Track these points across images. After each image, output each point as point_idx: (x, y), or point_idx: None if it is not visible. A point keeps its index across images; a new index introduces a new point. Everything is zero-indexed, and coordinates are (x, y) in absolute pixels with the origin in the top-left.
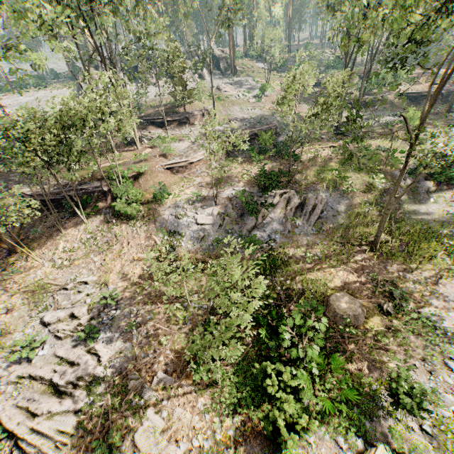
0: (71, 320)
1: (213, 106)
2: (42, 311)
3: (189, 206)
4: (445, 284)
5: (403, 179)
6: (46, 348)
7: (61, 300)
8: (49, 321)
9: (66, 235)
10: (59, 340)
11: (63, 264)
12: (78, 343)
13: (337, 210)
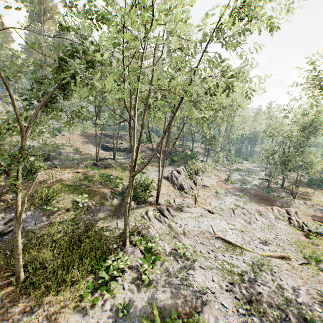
0: None
1: None
2: None
3: None
4: None
5: (113, 198)
6: None
7: None
8: None
9: None
10: None
11: None
12: None
13: (28, 230)
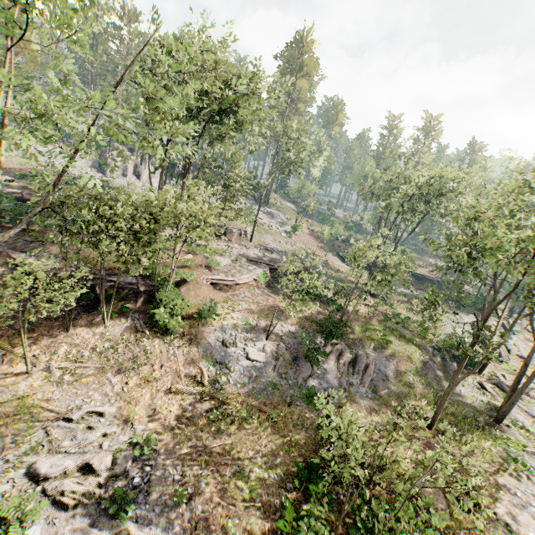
0: (82, 475)
1: (253, 230)
2: (28, 453)
3: (239, 334)
4: (502, 479)
5: (434, 354)
6: (39, 524)
7: (59, 437)
8: (48, 473)
9: (73, 335)
10: (62, 510)
11: (63, 378)
12: (95, 519)
13: (385, 374)
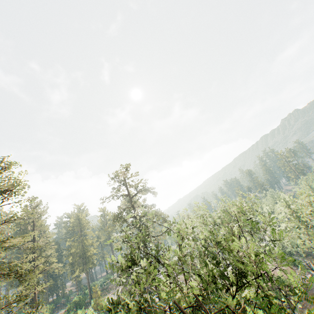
0: None
1: None
2: None
3: None
4: None
5: None
6: None
7: None
8: None
9: None
10: None
11: None
12: None
13: None
